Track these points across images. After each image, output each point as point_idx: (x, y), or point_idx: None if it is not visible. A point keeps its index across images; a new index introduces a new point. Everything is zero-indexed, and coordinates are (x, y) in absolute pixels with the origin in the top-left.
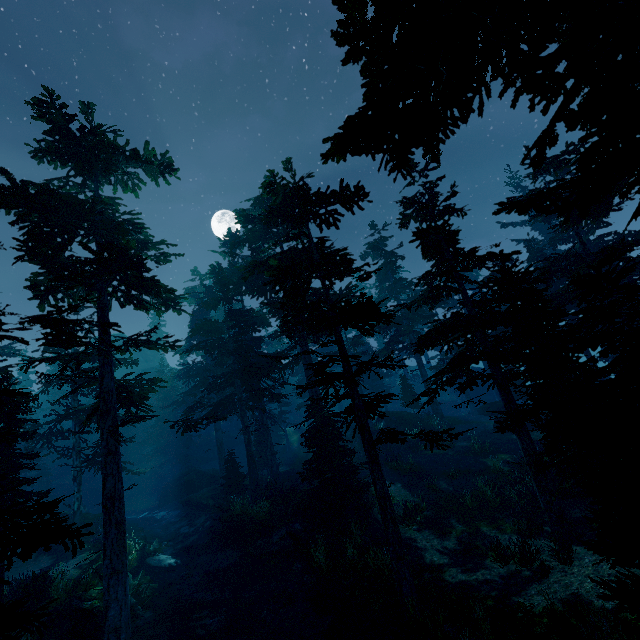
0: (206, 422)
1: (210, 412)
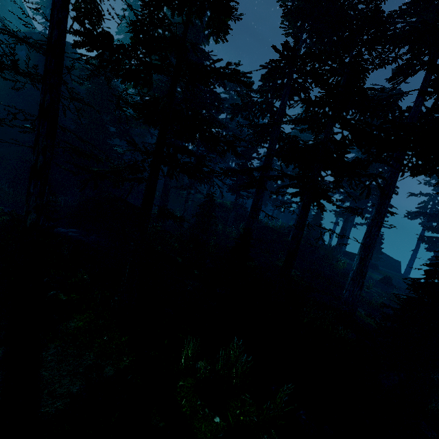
0: (246, 187)
1: (258, 178)
